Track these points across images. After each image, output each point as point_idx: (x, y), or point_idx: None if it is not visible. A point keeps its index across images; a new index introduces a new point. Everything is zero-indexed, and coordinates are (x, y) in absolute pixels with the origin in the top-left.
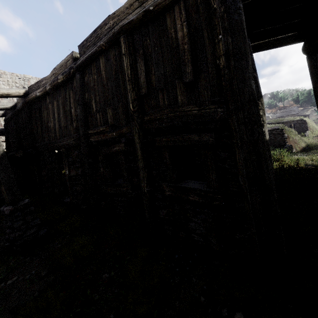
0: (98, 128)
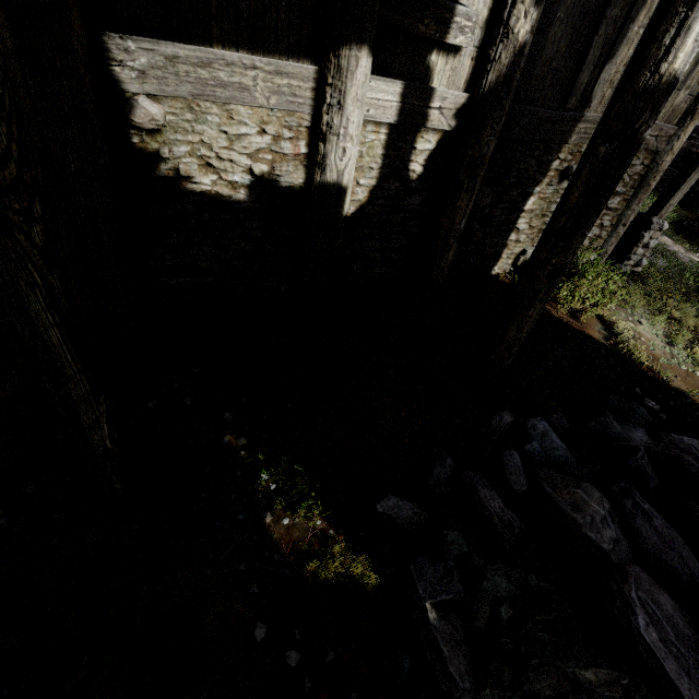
0: None
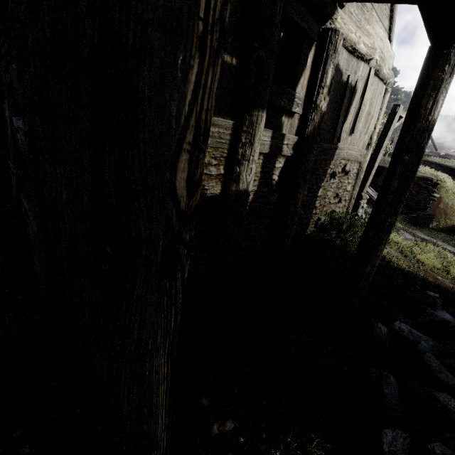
0: (0, 70)
